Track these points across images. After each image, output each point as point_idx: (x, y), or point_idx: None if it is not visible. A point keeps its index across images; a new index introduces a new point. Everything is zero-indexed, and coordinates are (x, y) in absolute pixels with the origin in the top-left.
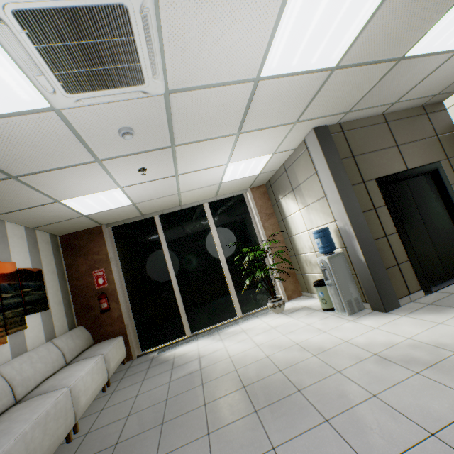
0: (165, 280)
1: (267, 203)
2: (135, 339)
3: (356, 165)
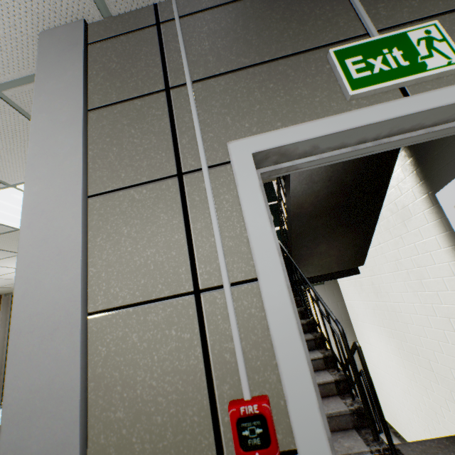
0: None
1: None
2: (0, 390)
3: None
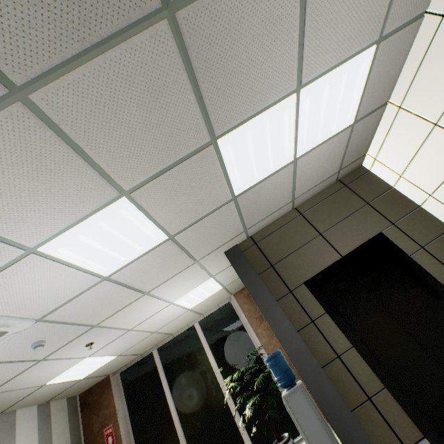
0: (170, 425)
1: (254, 306)
2: None
3: (277, 274)
